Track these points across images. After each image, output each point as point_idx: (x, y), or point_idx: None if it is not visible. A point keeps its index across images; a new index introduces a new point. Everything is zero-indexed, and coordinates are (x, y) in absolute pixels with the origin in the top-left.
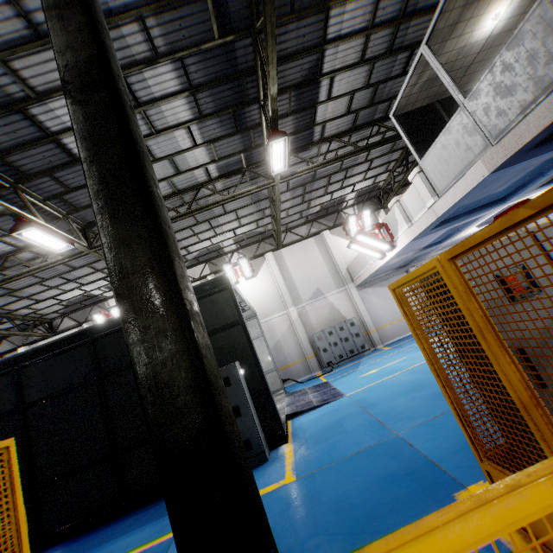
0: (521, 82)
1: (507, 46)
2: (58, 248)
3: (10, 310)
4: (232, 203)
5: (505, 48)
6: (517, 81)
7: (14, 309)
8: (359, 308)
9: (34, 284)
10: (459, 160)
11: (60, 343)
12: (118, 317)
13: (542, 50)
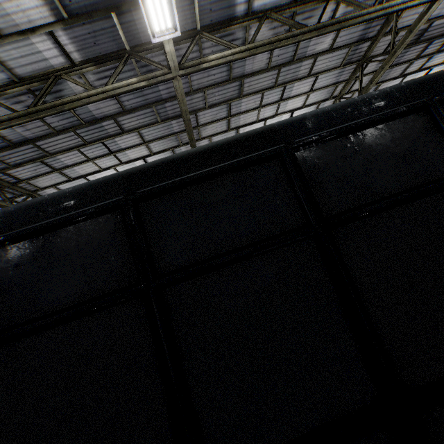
0: None
1: None
2: (157, 28)
3: (36, 187)
4: (324, 58)
5: None
6: None
7: (40, 187)
8: None
9: (71, 148)
10: None
11: (221, 151)
12: (339, 106)
13: None
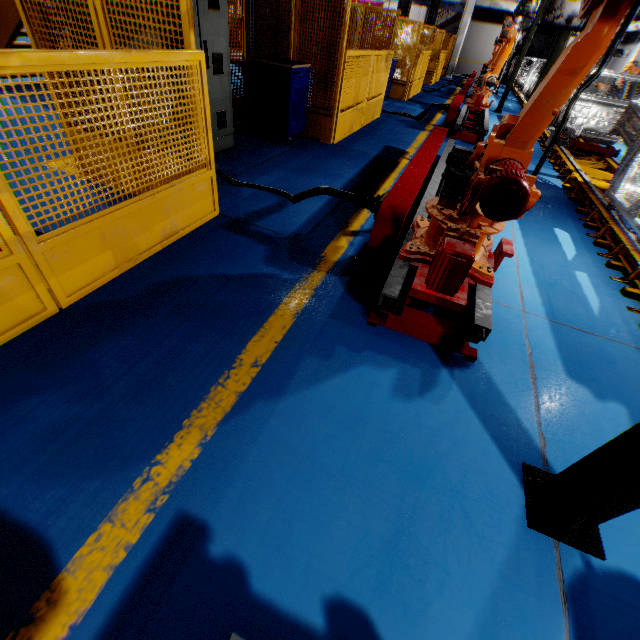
0: None
1: None
2: None
3: None
4: None
5: None
6: None
7: None
8: None
9: None
10: None
11: None
12: None
13: None
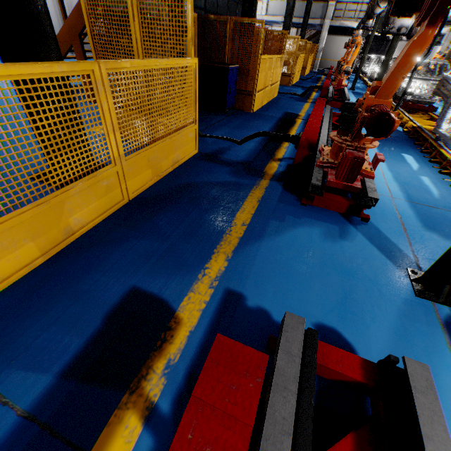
0: (296, 12)
1: (300, 3)
2: None
3: None
4: None
5: (299, 3)
6: (296, 11)
7: None
8: None
9: None
10: (278, 12)
11: None
12: None
13: (301, 11)
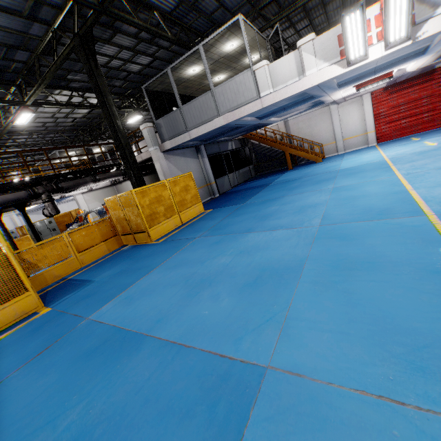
0: None
1: None
2: None
3: None
4: None
5: None
6: None
7: None
8: (19, 224)
9: None
10: None
11: None
12: None
13: None
